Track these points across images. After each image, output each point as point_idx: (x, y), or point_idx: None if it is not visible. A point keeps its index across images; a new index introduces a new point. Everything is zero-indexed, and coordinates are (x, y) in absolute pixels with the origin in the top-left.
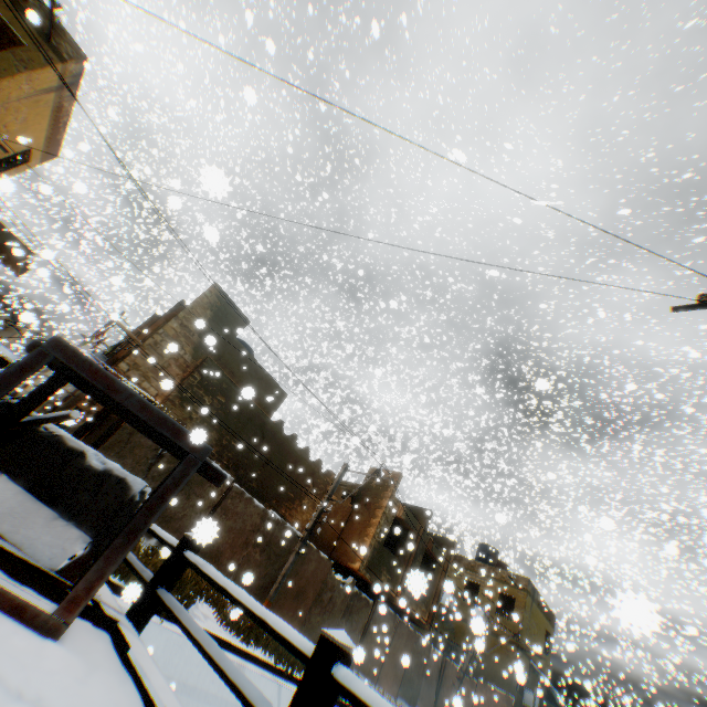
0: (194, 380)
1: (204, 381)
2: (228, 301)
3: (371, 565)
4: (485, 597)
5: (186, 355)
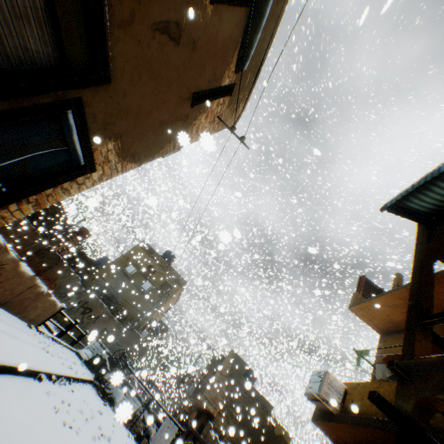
0: (228, 402)
1: (232, 402)
2: (237, 356)
3: None
4: None
5: (223, 388)
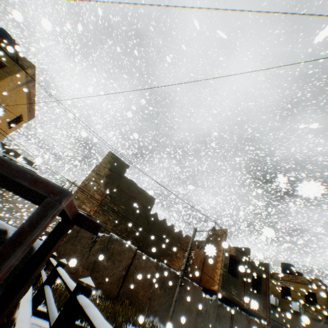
0: (107, 200)
1: (112, 199)
2: (117, 158)
3: (224, 285)
4: (295, 294)
5: (101, 188)
